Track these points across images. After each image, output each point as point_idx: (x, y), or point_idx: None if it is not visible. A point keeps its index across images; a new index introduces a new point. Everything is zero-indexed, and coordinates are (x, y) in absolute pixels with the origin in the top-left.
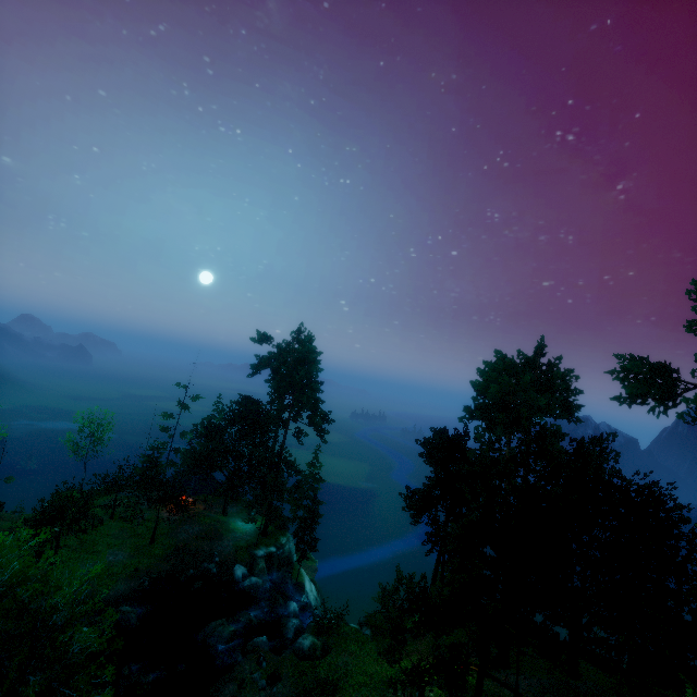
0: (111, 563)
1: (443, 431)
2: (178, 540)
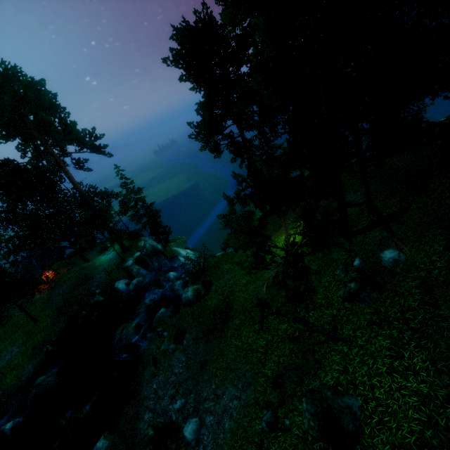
0: (9, 361)
1: (184, 26)
2: (56, 305)
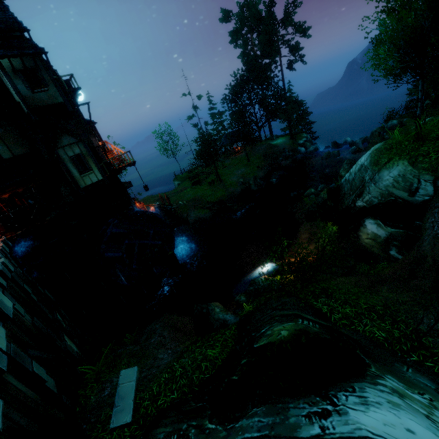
0: (243, 172)
1: None
2: (260, 154)
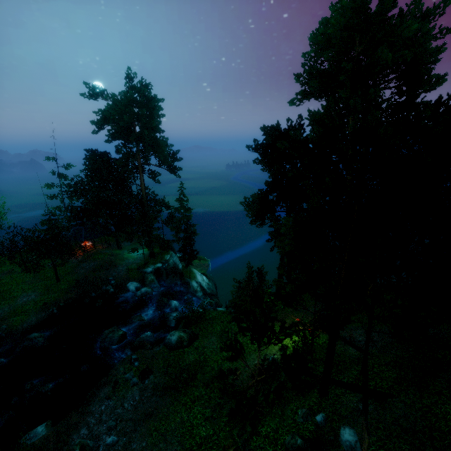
0: (24, 303)
1: (275, 128)
2: (78, 276)
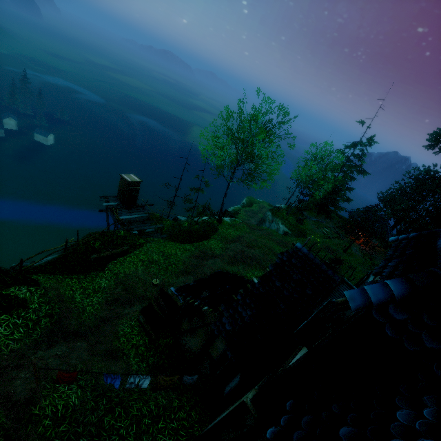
0: None
1: None
2: None
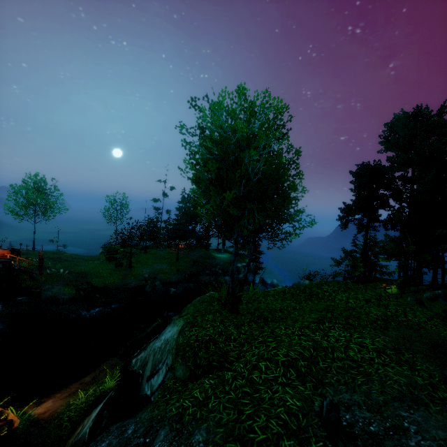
0: (161, 269)
1: (367, 164)
2: (192, 259)
